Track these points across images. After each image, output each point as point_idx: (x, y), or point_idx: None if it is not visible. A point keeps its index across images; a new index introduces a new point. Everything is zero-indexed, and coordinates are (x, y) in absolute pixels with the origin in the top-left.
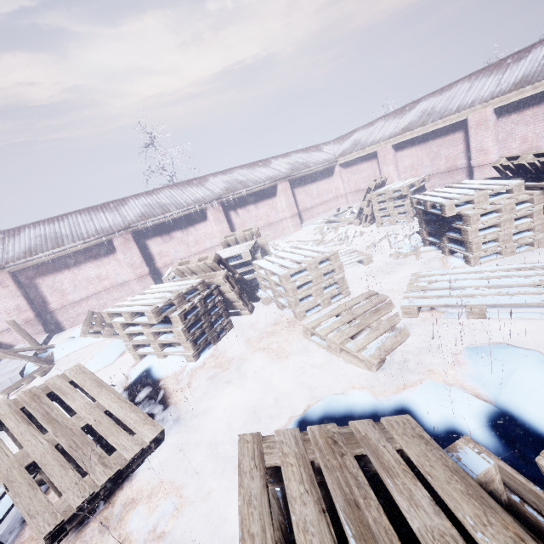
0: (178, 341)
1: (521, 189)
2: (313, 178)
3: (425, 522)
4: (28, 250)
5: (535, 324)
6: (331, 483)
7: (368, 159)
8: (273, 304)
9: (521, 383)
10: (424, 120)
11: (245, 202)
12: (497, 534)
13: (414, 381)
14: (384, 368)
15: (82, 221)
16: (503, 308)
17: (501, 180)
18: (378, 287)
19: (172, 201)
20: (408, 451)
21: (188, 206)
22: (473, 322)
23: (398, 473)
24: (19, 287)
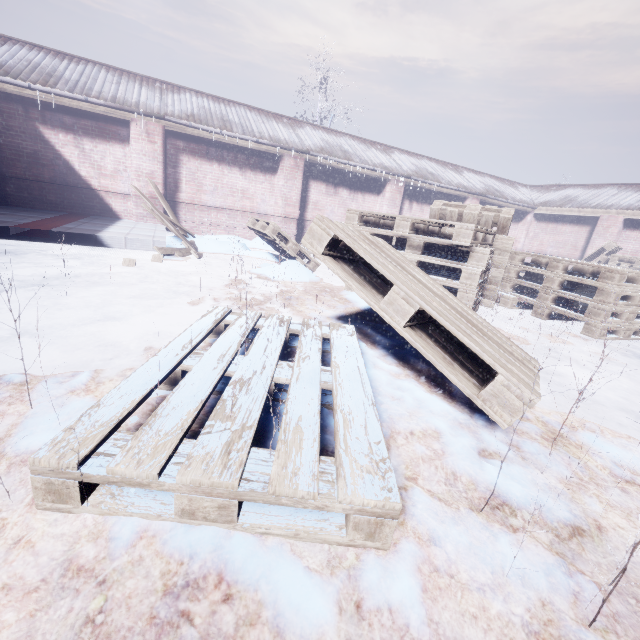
0: (458, 285)
1: None
2: None
3: None
4: (191, 114)
5: None
6: None
7: (578, 222)
8: (518, 310)
9: None
10: None
11: (424, 199)
12: None
13: None
14: None
15: (253, 119)
16: None
17: None
18: None
19: (355, 152)
20: None
21: (374, 166)
22: None
23: None
24: (164, 152)
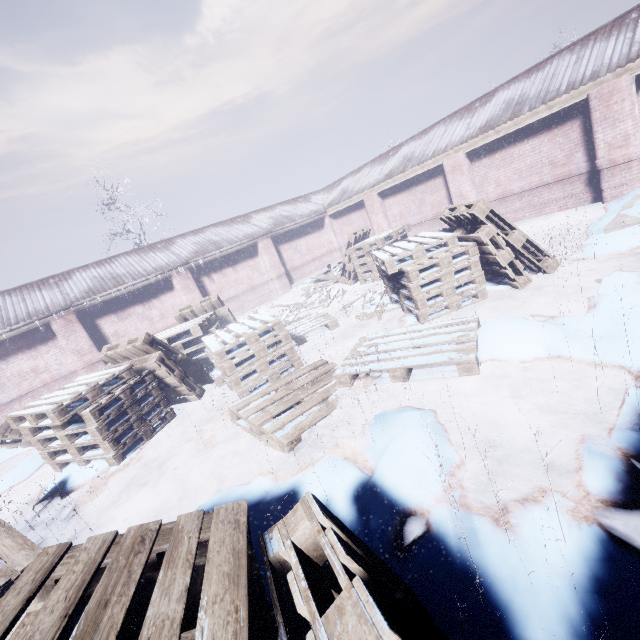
0: (94, 442)
1: (455, 241)
2: (300, 232)
3: (160, 610)
4: None
5: (449, 382)
6: (99, 585)
7: (357, 208)
8: (226, 385)
9: (392, 449)
10: (405, 166)
11: (220, 265)
12: (219, 609)
13: (318, 458)
14: (302, 447)
15: (11, 303)
16: (427, 368)
17: (443, 233)
18: (332, 355)
19: (128, 271)
20: (210, 539)
21: (147, 275)
22: (399, 386)
23: (178, 564)
24: None
